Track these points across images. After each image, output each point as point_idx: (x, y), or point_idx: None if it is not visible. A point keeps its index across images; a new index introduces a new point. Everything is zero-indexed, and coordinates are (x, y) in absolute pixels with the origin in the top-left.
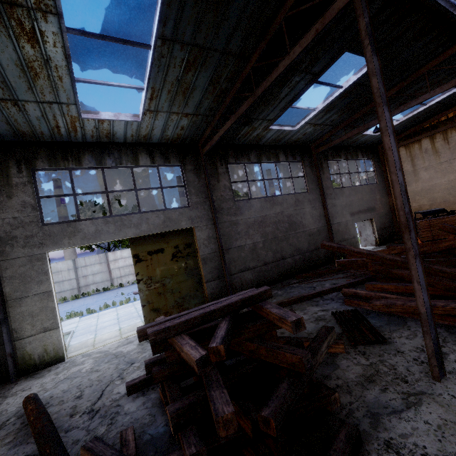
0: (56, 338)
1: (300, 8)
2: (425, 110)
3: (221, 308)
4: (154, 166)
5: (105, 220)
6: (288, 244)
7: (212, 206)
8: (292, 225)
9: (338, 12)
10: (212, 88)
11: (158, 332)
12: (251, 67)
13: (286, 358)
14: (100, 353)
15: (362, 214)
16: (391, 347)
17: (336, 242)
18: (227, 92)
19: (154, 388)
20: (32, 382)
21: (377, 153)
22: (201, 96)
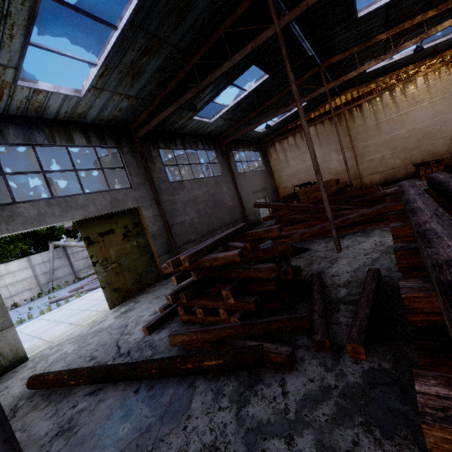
0: (12, 338)
1: (237, 29)
2: (290, 116)
3: (224, 237)
4: (90, 146)
5: (47, 202)
6: (216, 218)
7: (154, 186)
8: (216, 203)
9: (266, 39)
10: (158, 75)
11: (192, 255)
12: (194, 63)
13: (278, 250)
14: (73, 338)
15: (259, 193)
16: (312, 251)
17: (247, 215)
18: (169, 81)
19: (170, 323)
20: (2, 385)
21: (262, 147)
22: (147, 81)
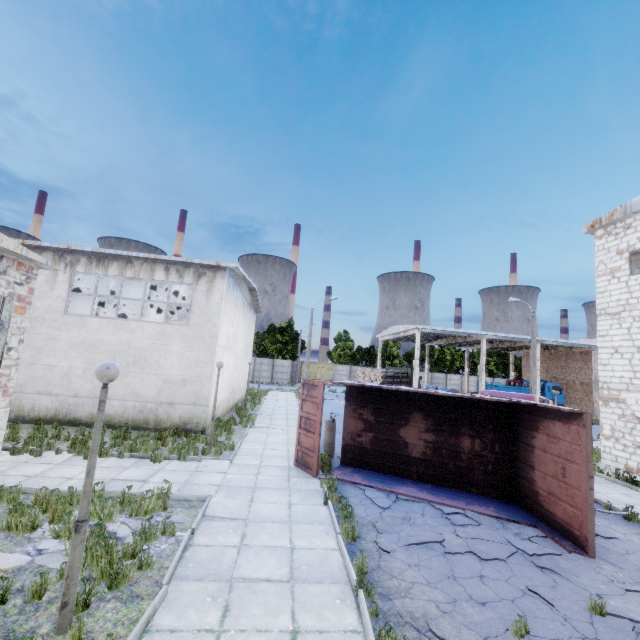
0: None
1: None
2: None
3: None
4: None
5: None
6: None
7: None
8: None
9: None
10: None
11: None
12: None
13: None
14: None
15: None
16: None
17: None
18: None
19: None
20: None
21: None
22: None
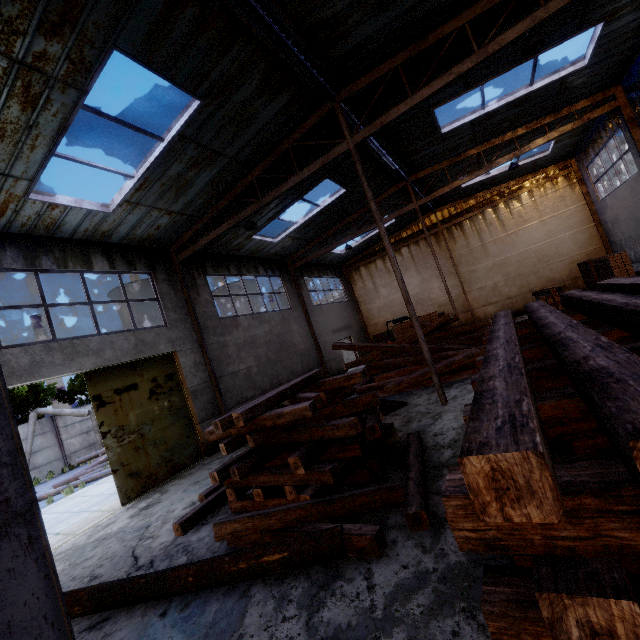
0: None
1: (306, 143)
2: (376, 235)
3: (291, 386)
4: (114, 272)
5: (46, 346)
6: (283, 367)
7: (197, 323)
8: (283, 345)
9: (339, 155)
10: (210, 189)
11: (248, 411)
12: (255, 176)
13: (362, 401)
14: (61, 553)
15: (342, 331)
16: (411, 405)
17: (326, 362)
18: (223, 195)
19: (215, 515)
20: None
21: (343, 272)
22: (196, 195)
